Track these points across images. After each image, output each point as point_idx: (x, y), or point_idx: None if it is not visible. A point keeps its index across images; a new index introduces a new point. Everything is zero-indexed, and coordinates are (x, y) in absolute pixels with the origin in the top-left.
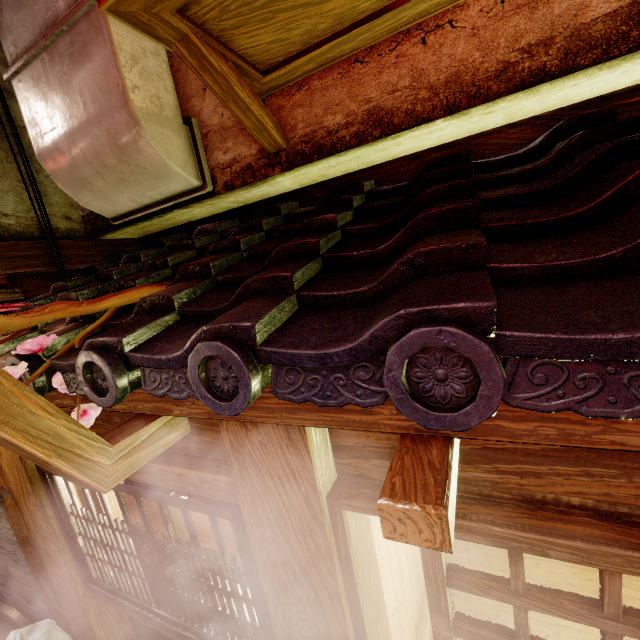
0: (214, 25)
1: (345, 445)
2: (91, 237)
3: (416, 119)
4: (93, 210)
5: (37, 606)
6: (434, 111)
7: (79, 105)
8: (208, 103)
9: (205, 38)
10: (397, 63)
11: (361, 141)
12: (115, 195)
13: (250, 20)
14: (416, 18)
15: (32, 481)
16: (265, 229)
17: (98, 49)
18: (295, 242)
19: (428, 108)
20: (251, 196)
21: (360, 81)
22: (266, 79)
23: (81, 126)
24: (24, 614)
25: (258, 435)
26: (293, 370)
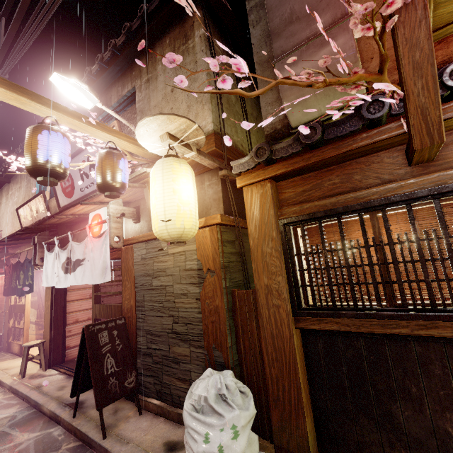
0: None
1: None
2: None
3: None
4: (290, 120)
5: (190, 383)
6: None
7: None
8: (373, 63)
9: (433, 5)
10: None
11: None
12: (313, 107)
13: None
14: None
15: (278, 229)
16: None
17: (342, 36)
18: None
19: None
20: None
21: None
22: None
23: (319, 69)
24: (166, 400)
25: None
26: None
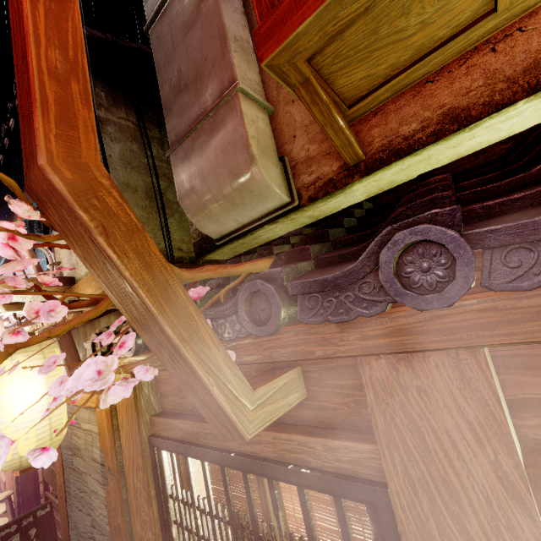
0: (326, 70)
1: (529, 398)
2: (198, 257)
3: (495, 106)
4: (206, 233)
5: None
6: (515, 95)
7: (213, 157)
8: (297, 144)
9: (319, 80)
10: (468, 72)
11: (438, 137)
12: (225, 218)
13: (352, 61)
14: (484, 36)
15: (144, 455)
16: (356, 216)
17: (231, 119)
18: (424, 188)
19: (507, 95)
20: (325, 209)
21: (432, 94)
22: (350, 111)
23: (212, 170)
24: None
25: (414, 379)
26: (518, 249)
